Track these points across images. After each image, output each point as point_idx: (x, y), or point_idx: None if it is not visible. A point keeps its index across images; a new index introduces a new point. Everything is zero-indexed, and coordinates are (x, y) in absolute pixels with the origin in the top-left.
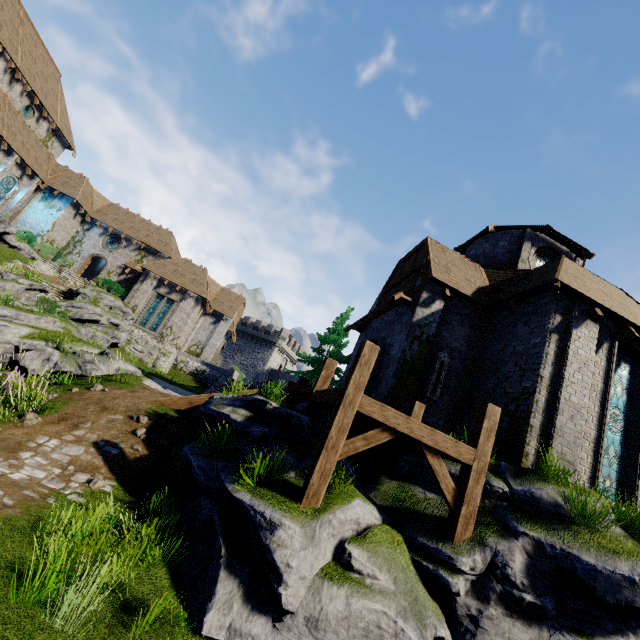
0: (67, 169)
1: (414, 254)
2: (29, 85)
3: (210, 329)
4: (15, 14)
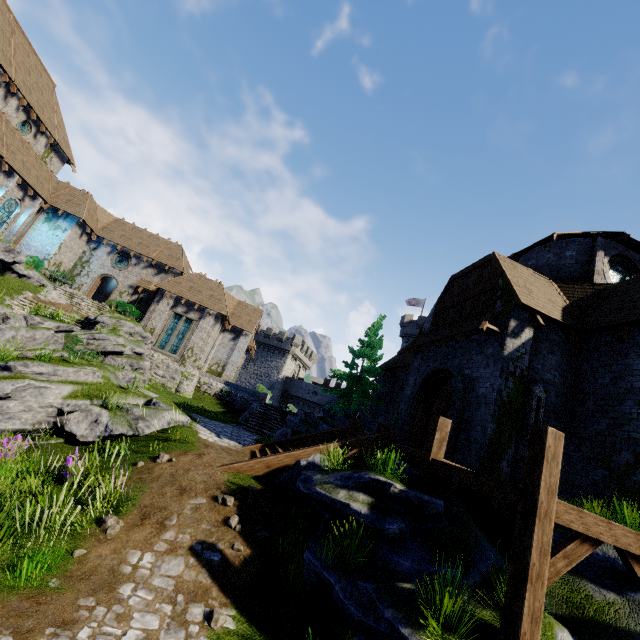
0: (69, 186)
1: (476, 270)
2: (25, 99)
3: (230, 346)
4: (5, 22)
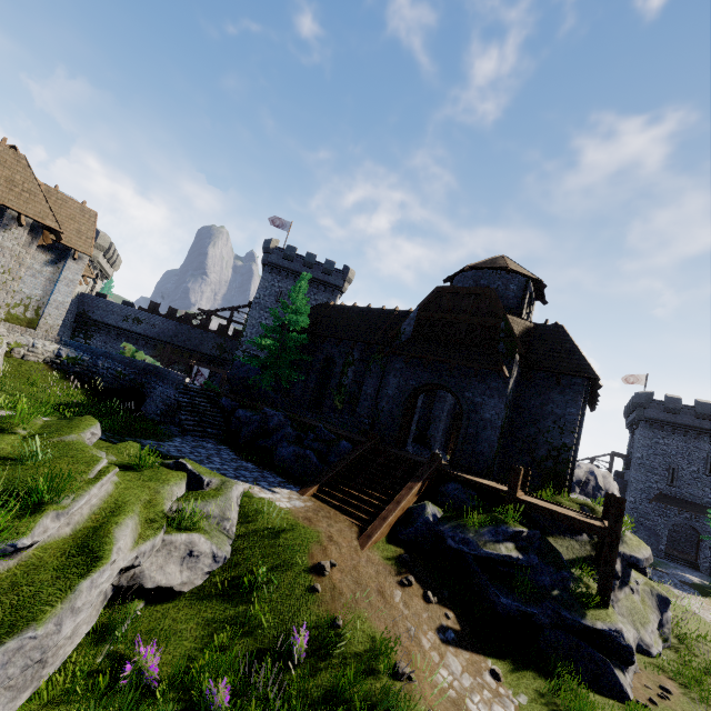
0: None
1: (471, 296)
2: None
3: (46, 274)
4: None
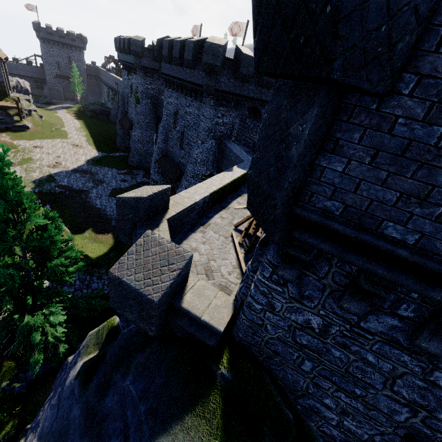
0: None
1: None
2: None
3: None
4: None
